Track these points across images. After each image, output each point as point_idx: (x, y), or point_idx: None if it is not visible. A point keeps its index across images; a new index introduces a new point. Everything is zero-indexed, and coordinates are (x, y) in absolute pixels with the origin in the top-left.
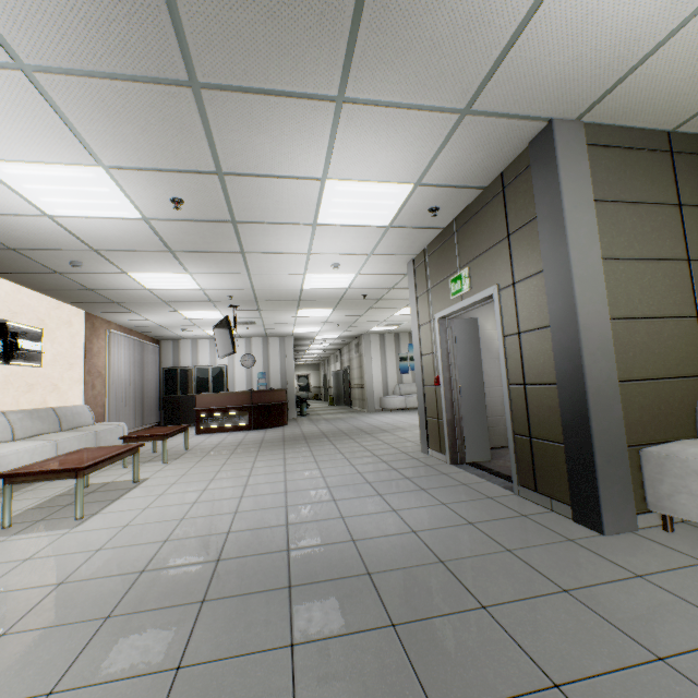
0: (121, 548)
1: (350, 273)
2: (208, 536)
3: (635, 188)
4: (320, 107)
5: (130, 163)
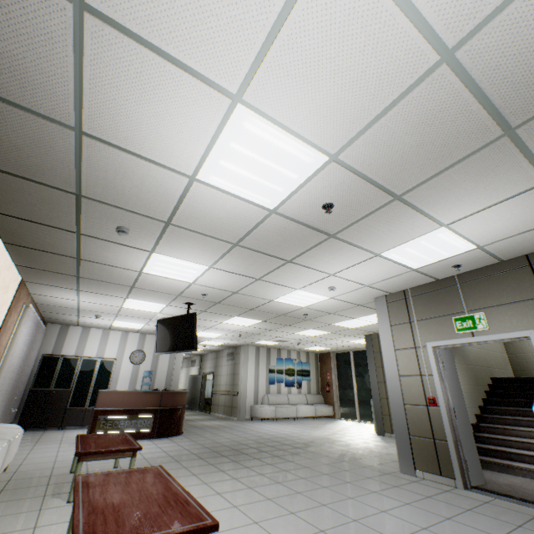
0: None
1: (328, 296)
2: None
3: None
4: (532, 180)
5: (358, 163)
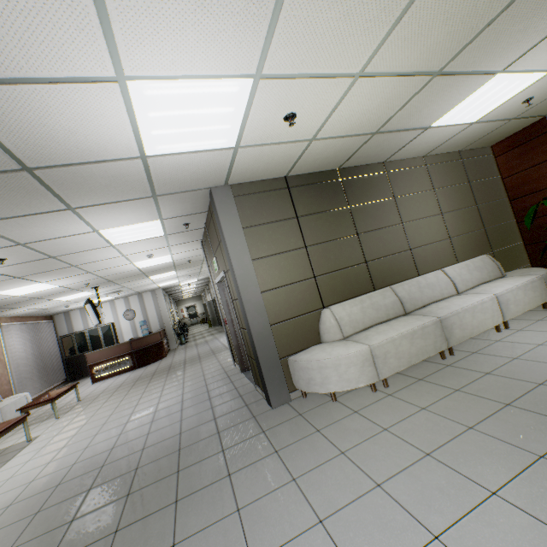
0: (1, 494)
1: (166, 255)
2: (60, 470)
3: (269, 214)
4: (62, 213)
5: None
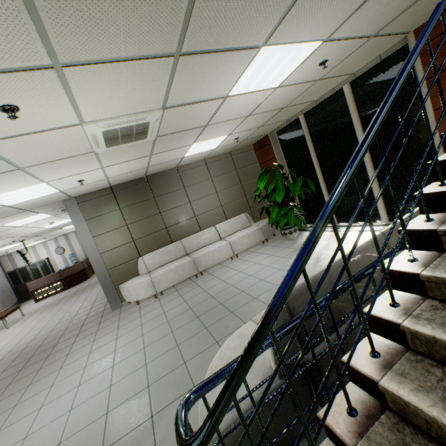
0: None
1: (65, 220)
2: (4, 353)
3: (102, 210)
4: None
5: None
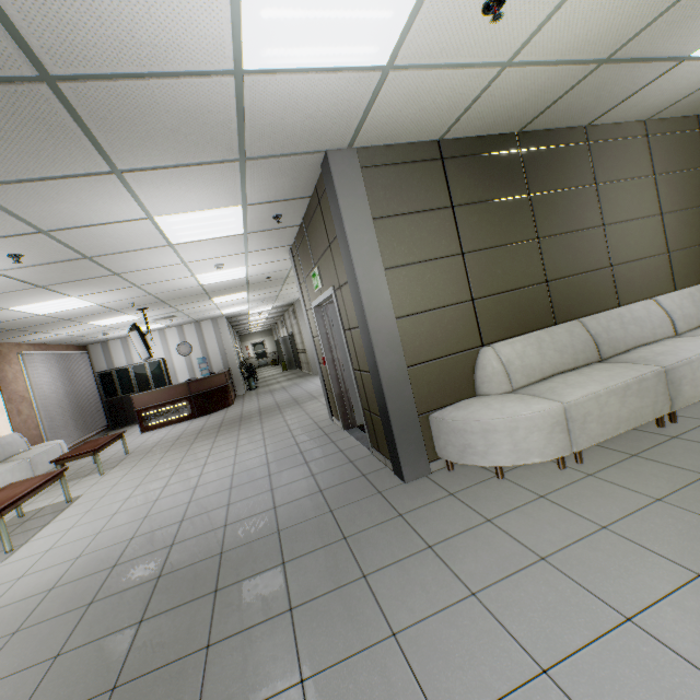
0: (40, 571)
1: (239, 267)
2: (115, 545)
3: (411, 199)
4: (102, 179)
5: None
